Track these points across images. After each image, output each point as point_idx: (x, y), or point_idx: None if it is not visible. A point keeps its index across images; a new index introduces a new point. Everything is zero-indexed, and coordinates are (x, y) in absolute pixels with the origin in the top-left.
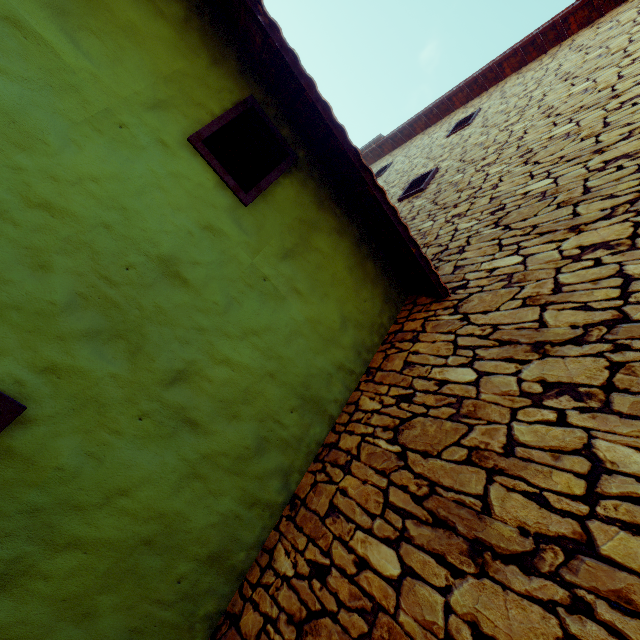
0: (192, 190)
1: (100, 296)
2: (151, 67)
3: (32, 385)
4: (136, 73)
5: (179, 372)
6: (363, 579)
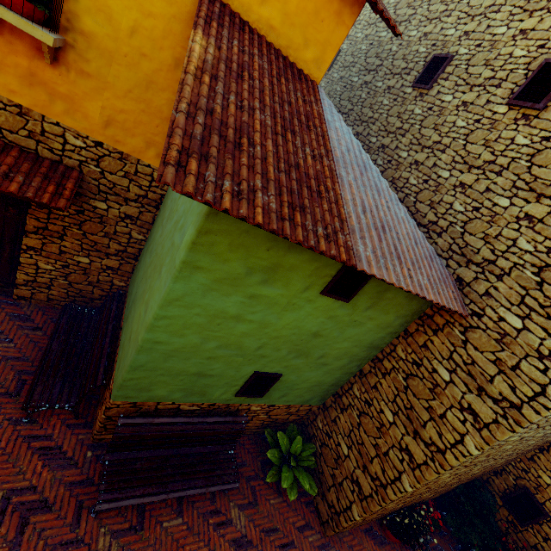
0: (323, 309)
1: (295, 349)
2: (302, 276)
3: (282, 370)
4: (296, 283)
5: (321, 356)
6: (381, 415)
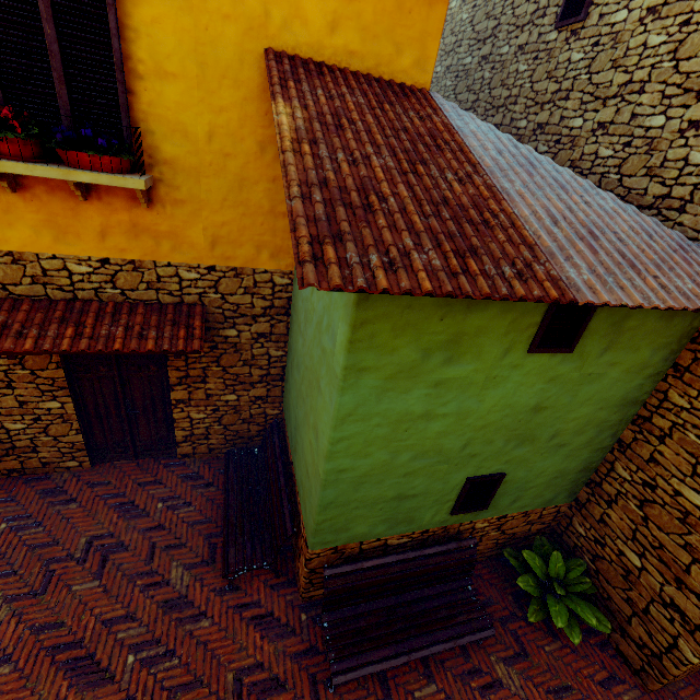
0: (537, 372)
1: (513, 436)
2: (495, 338)
3: (503, 467)
4: (490, 349)
5: (552, 435)
6: (679, 499)
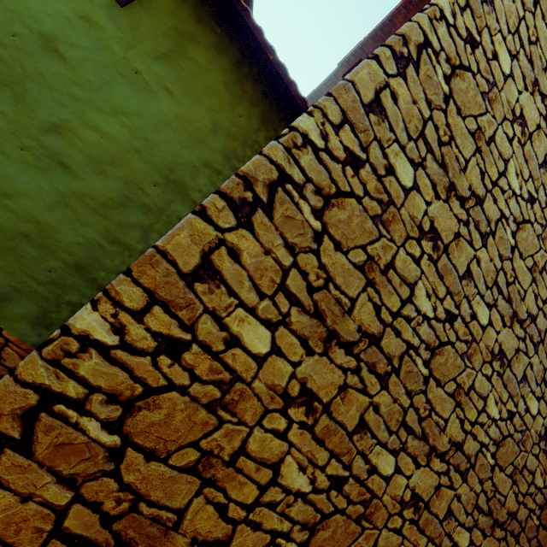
0: None
1: None
2: None
3: None
4: None
5: (55, 125)
6: None
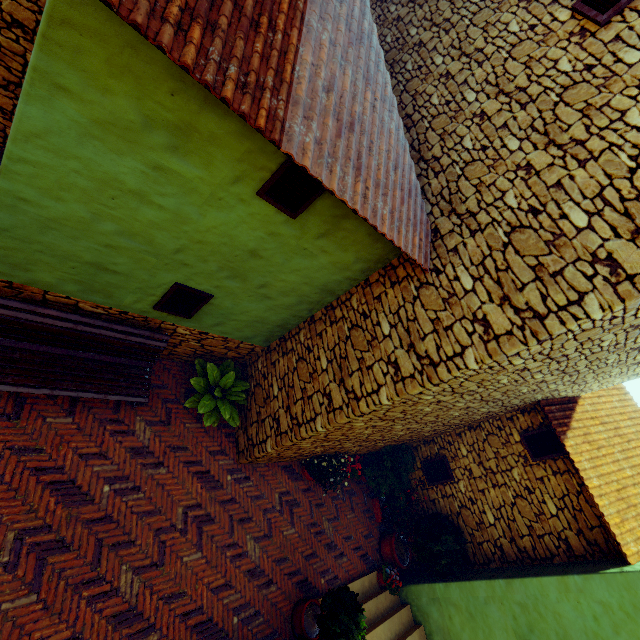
0: (261, 219)
1: (228, 266)
2: (228, 157)
3: (213, 290)
4: (221, 166)
5: (262, 285)
6: (317, 362)
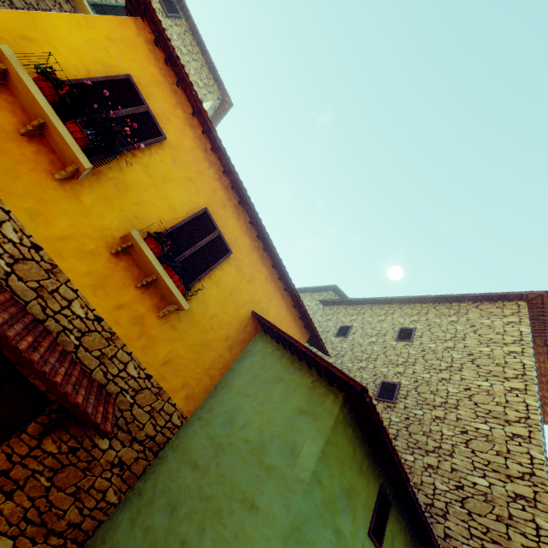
0: None
1: None
2: (361, 506)
3: None
4: (358, 515)
5: None
6: None
